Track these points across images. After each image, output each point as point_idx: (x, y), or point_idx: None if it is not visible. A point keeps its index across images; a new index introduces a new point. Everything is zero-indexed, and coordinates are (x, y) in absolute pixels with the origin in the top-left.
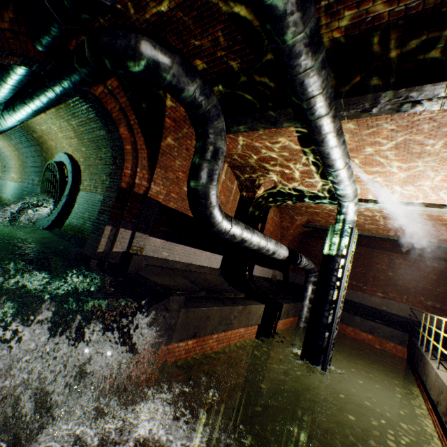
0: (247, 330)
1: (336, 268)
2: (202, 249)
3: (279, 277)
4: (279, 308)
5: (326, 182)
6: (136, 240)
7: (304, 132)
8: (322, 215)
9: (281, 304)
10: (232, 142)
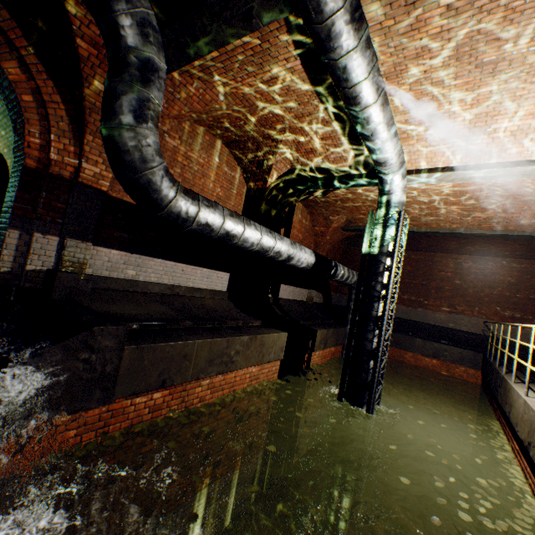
0: (263, 368)
1: (380, 272)
2: (194, 265)
3: (317, 299)
4: (312, 336)
5: (360, 149)
6: (69, 251)
7: (306, 42)
8: (364, 210)
9: (313, 330)
10: (207, 90)
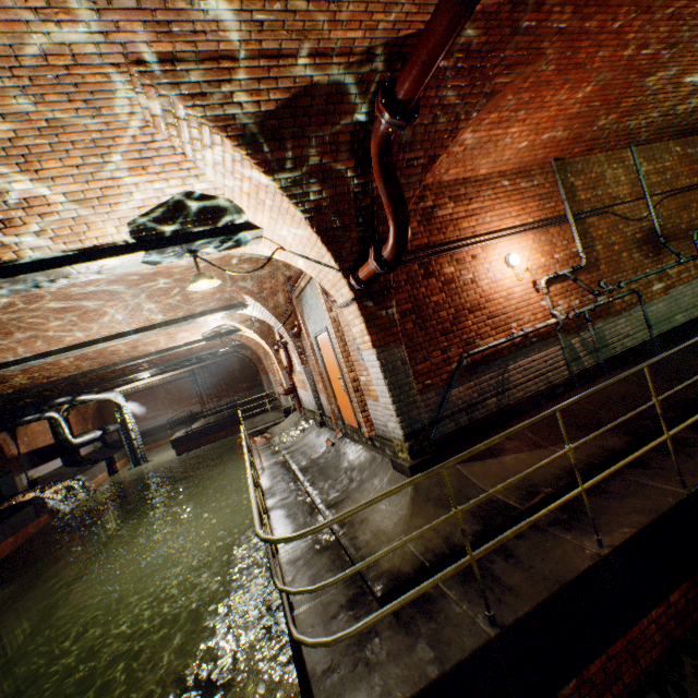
0: (105, 475)
1: (129, 424)
2: (51, 461)
3: (100, 445)
4: (114, 458)
5: None
6: (30, 474)
7: None
8: None
9: (113, 456)
10: None
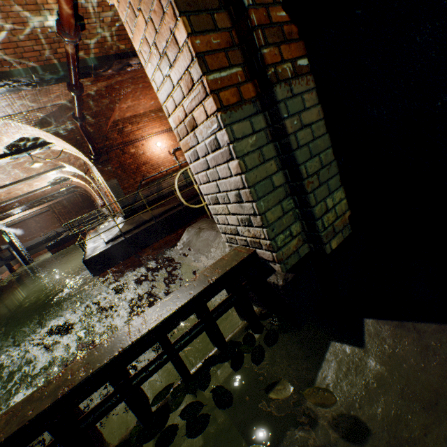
0: (8, 273)
1: (15, 242)
2: None
3: None
4: (11, 264)
5: None
6: None
7: None
8: None
9: (10, 262)
10: None
